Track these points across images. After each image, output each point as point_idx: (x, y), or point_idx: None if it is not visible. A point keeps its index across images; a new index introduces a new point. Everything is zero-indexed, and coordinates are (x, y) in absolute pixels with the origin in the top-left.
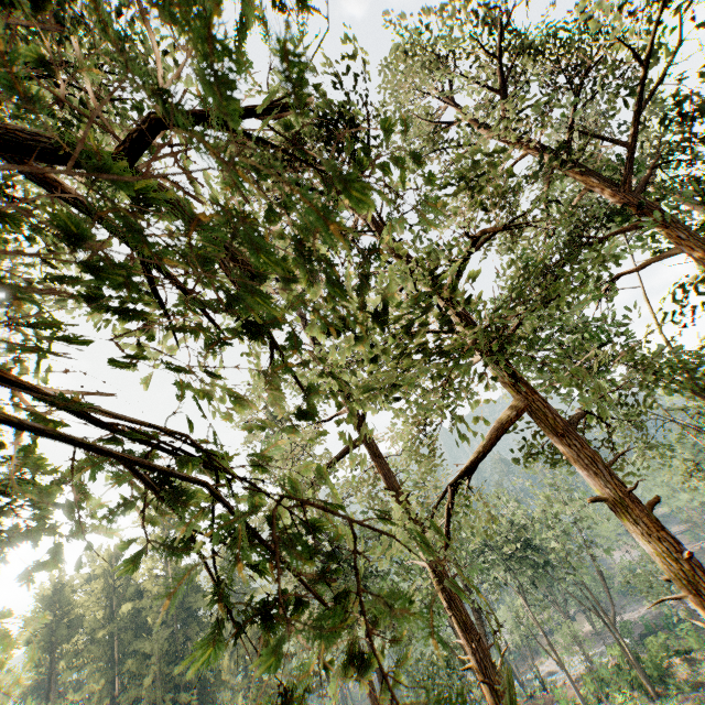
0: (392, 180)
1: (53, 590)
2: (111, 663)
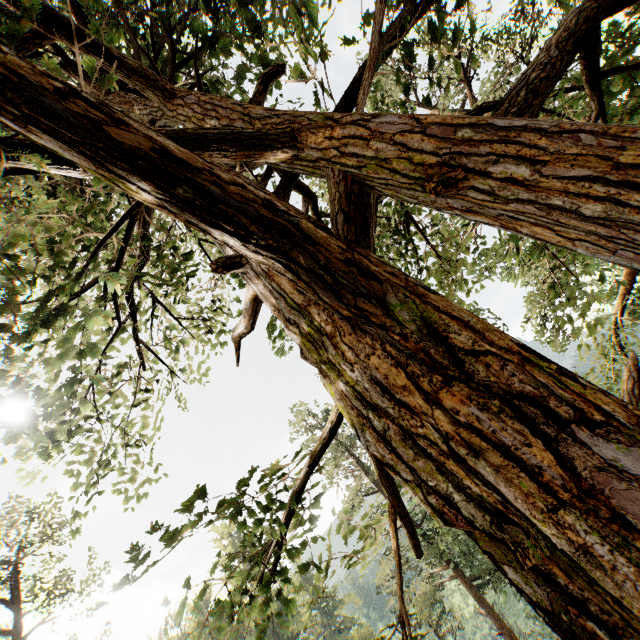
0: None
1: None
2: None
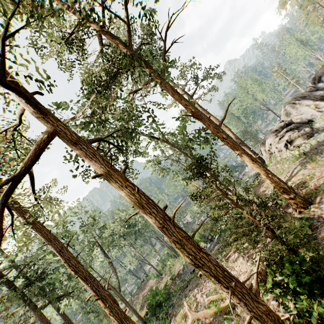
0: None
1: None
2: None
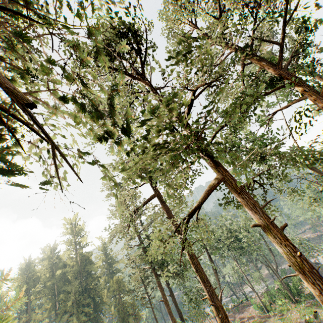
0: (159, 66)
1: (26, 265)
2: (54, 296)
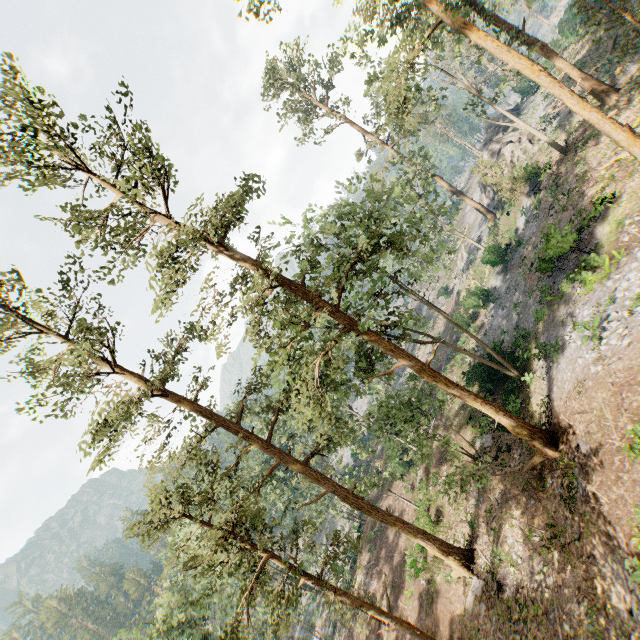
0: None
1: None
2: None
